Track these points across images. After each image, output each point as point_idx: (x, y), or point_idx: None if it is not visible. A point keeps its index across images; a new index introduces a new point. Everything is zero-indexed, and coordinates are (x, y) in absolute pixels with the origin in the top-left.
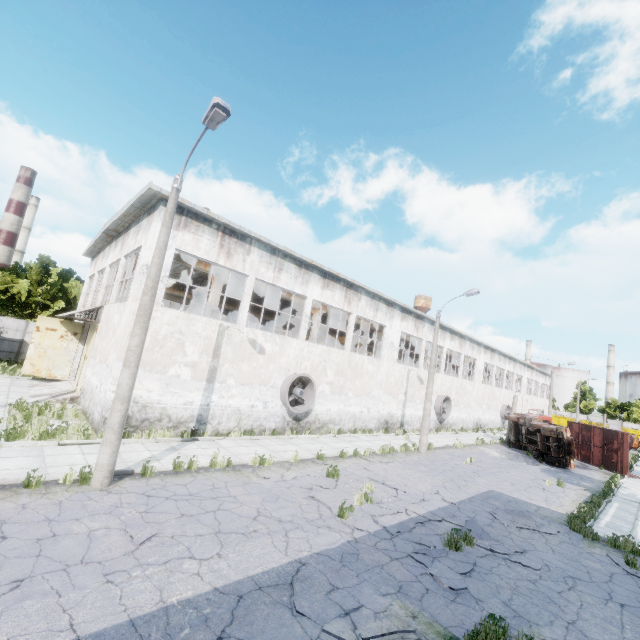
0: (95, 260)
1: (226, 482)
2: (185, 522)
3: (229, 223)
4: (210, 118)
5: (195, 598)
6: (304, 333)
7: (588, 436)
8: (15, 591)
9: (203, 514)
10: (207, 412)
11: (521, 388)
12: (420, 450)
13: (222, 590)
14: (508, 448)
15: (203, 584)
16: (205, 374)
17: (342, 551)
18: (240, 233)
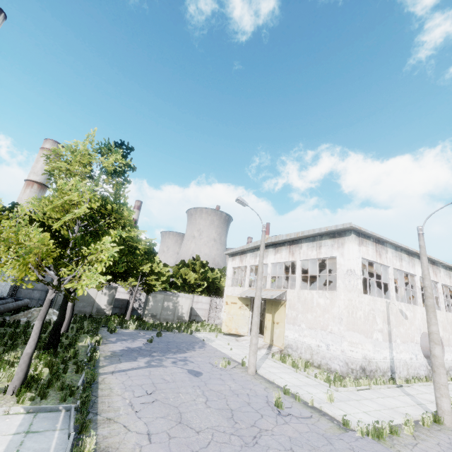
0: (239, 257)
1: None
2: None
3: (380, 237)
4: None
5: None
6: (421, 301)
7: None
8: None
9: None
10: (393, 364)
11: None
12: None
13: None
14: None
15: None
16: (387, 336)
17: None
18: (381, 241)
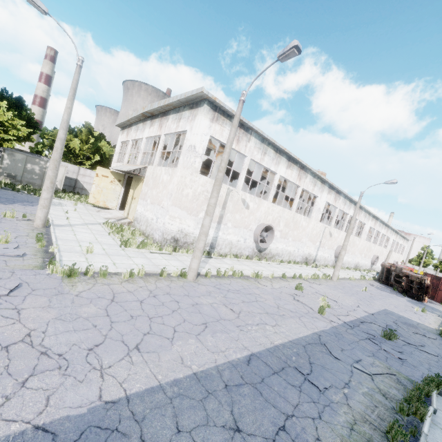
0: (126, 130)
1: (247, 285)
2: (248, 305)
3: (242, 119)
4: (286, 55)
5: (285, 344)
6: (271, 197)
7: (437, 283)
8: (208, 328)
9: (252, 302)
10: (215, 241)
11: (387, 246)
12: (333, 279)
13: (293, 342)
14: (380, 284)
15: (282, 338)
16: (217, 219)
17: (333, 331)
18: (246, 126)
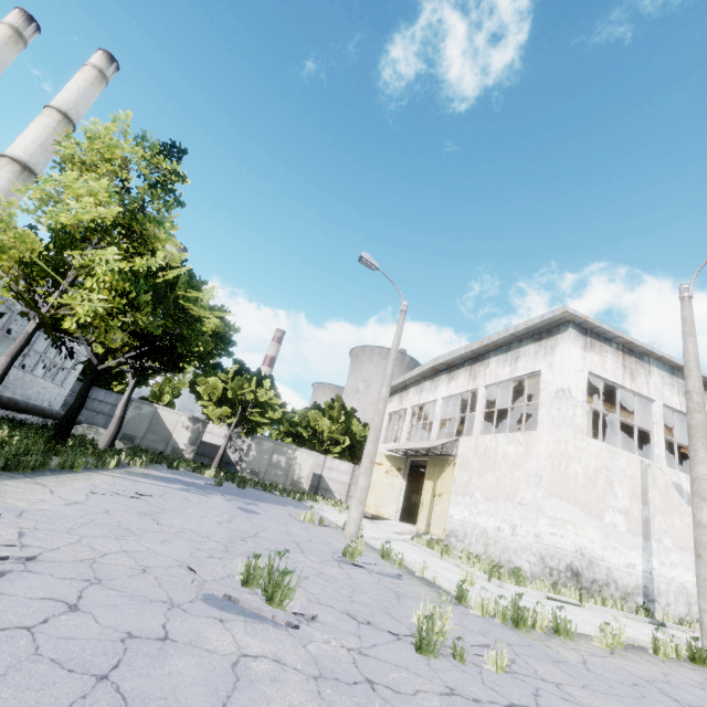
0: (398, 396)
1: None
2: None
3: (632, 340)
4: None
5: None
6: None
7: None
8: None
9: None
10: (650, 583)
11: None
12: None
13: None
14: None
15: None
16: (638, 526)
17: None
18: (637, 351)
